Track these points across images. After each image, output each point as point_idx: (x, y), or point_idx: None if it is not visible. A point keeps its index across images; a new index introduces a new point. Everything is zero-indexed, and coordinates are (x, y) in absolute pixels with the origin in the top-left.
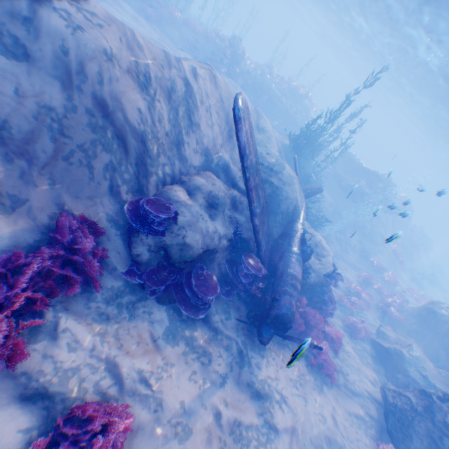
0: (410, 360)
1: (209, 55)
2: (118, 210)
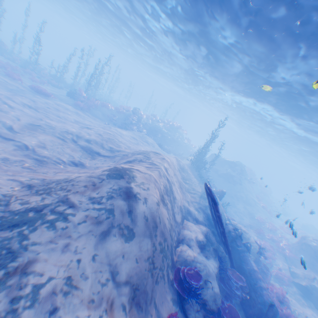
0: None
1: (121, 119)
2: (172, 290)
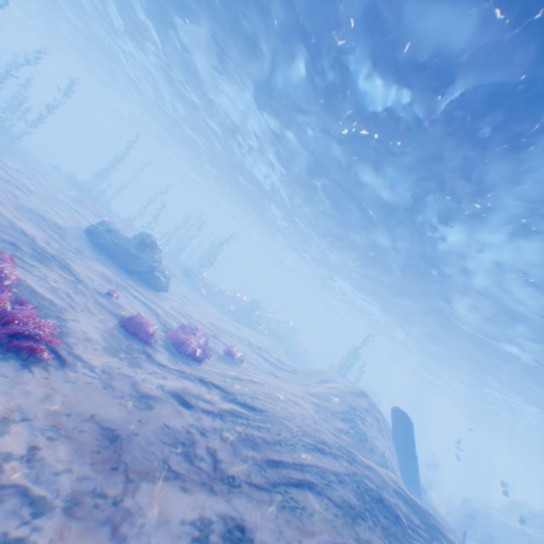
0: None
1: (237, 312)
2: None
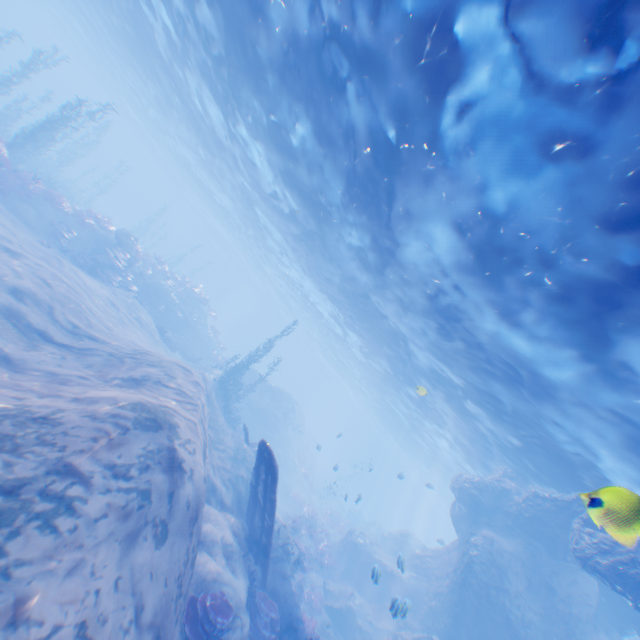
0: (360, 611)
1: (85, 244)
2: (181, 639)
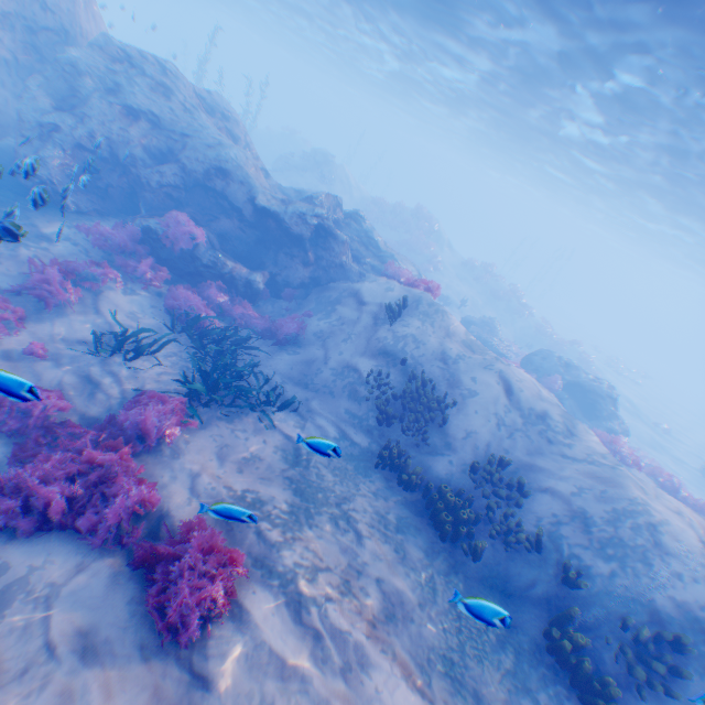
0: None
1: None
2: None
